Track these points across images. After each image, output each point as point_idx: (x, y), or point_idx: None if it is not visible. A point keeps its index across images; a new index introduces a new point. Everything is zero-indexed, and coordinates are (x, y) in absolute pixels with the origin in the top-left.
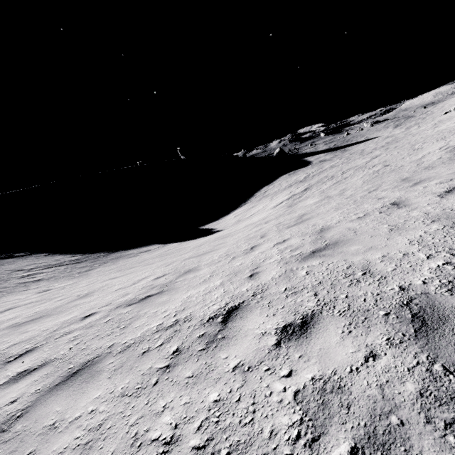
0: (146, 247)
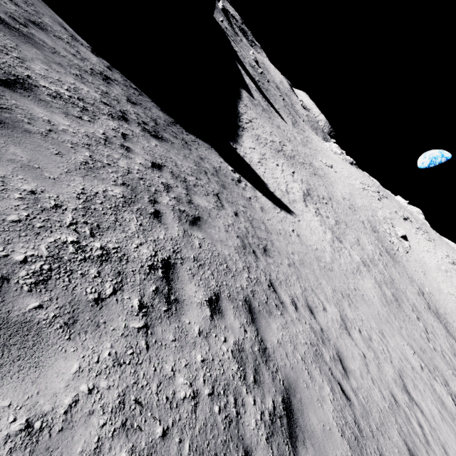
0: (215, 155)
